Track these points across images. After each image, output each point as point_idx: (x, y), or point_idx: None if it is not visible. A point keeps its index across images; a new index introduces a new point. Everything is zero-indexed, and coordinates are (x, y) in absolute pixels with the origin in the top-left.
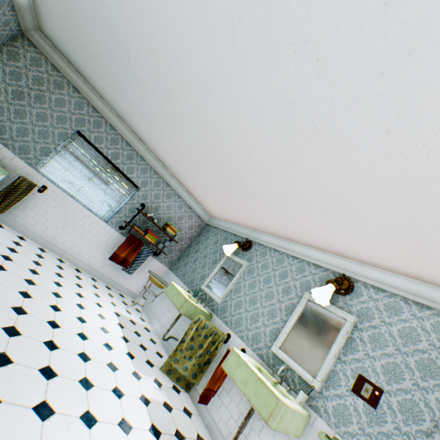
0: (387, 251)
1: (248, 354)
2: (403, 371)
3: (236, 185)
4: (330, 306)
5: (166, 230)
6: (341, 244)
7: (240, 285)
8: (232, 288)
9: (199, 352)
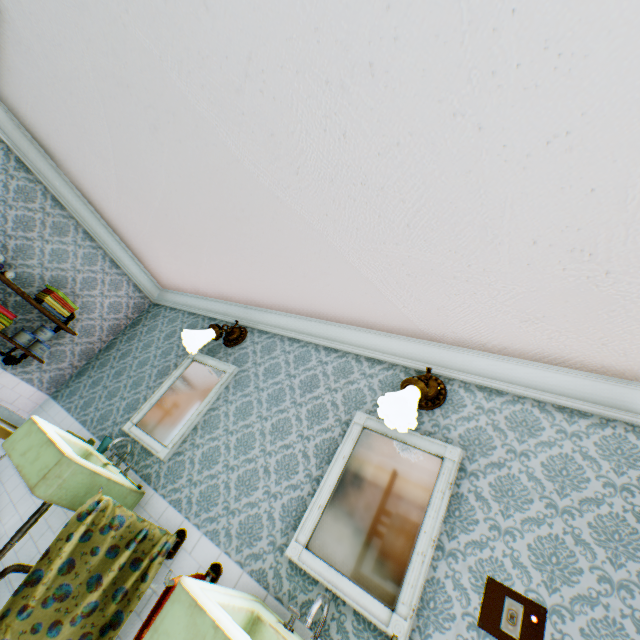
0: (520, 309)
1: (229, 577)
2: (574, 553)
3: (216, 184)
4: (409, 435)
5: (44, 303)
6: (426, 308)
7: (218, 414)
8: (198, 422)
9: (86, 602)
